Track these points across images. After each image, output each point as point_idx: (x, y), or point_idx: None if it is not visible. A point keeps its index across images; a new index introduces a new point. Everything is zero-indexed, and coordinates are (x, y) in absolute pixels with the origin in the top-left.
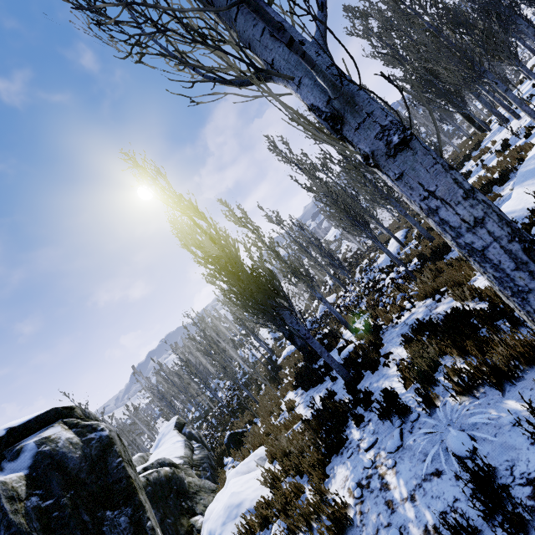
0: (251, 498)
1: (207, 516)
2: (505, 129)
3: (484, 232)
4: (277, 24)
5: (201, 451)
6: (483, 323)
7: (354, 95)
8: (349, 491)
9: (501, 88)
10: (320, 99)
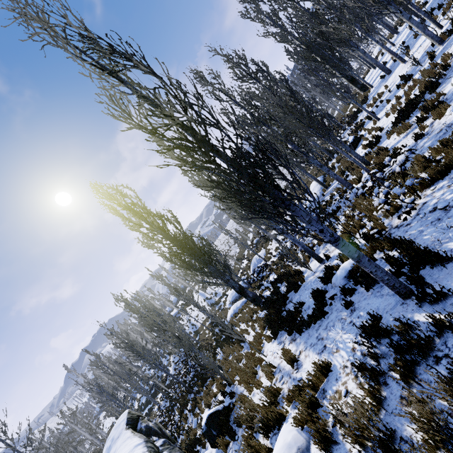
0: None
1: None
2: (391, 76)
3: None
4: None
5: (171, 451)
6: None
7: None
8: None
9: (406, 16)
10: None
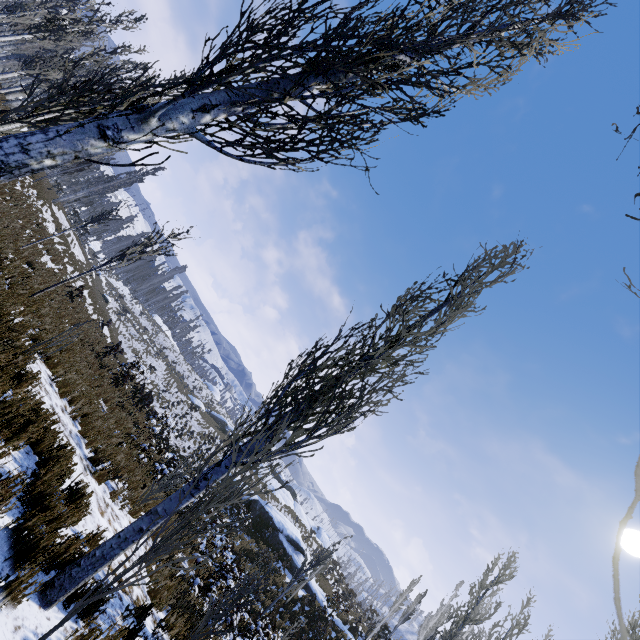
0: None
1: None
2: None
3: None
4: None
5: None
6: None
7: None
8: None
9: None
10: None
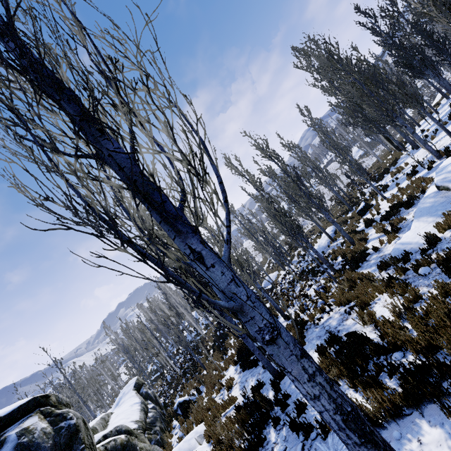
0: None
1: None
2: (415, 153)
3: (320, 404)
4: (191, 289)
5: (154, 414)
6: (370, 361)
7: (243, 305)
8: None
9: (409, 130)
10: (223, 299)
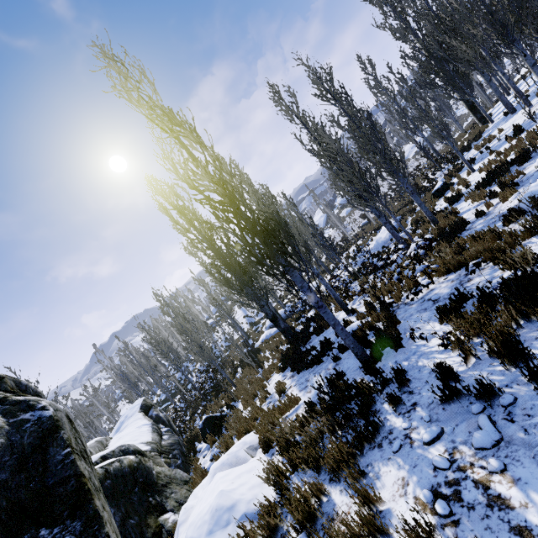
0: (247, 499)
1: (183, 517)
2: (512, 118)
3: None
4: None
5: (171, 436)
6: None
7: None
8: (418, 503)
9: (530, 61)
10: None
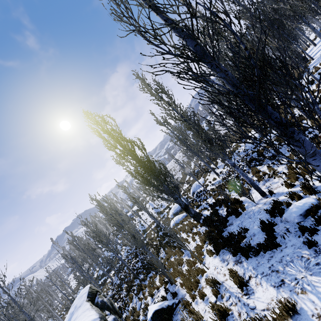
0: None
1: None
2: None
3: None
4: None
5: None
6: None
7: None
8: None
9: None
10: None
